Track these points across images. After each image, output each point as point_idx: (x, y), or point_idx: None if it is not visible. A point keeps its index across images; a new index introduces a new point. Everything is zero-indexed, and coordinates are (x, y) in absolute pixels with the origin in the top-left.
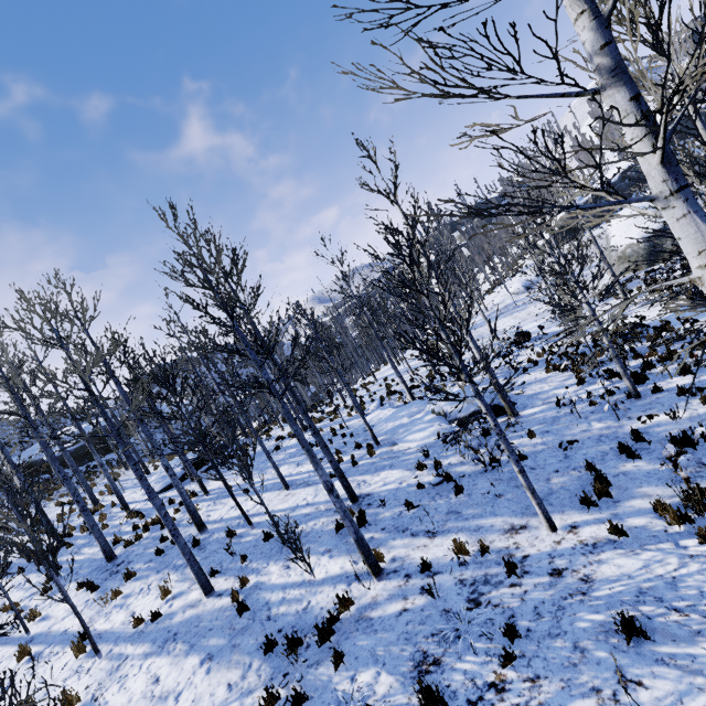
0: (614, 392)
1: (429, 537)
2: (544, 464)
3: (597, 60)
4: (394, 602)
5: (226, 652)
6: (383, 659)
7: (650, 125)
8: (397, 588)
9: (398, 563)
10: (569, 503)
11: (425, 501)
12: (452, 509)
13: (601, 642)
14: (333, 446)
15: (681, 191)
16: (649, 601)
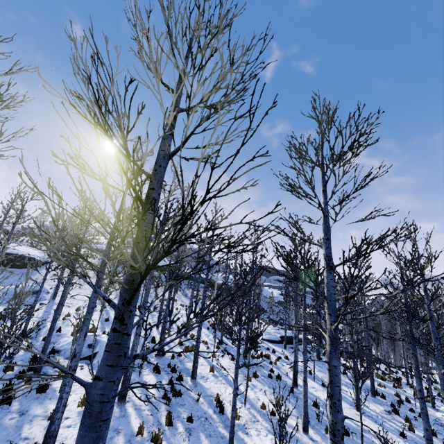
0: None
1: None
2: None
3: None
4: None
5: None
6: None
7: None
8: None
9: None
10: None
11: None
12: None
13: None
14: (399, 410)
15: None
16: None
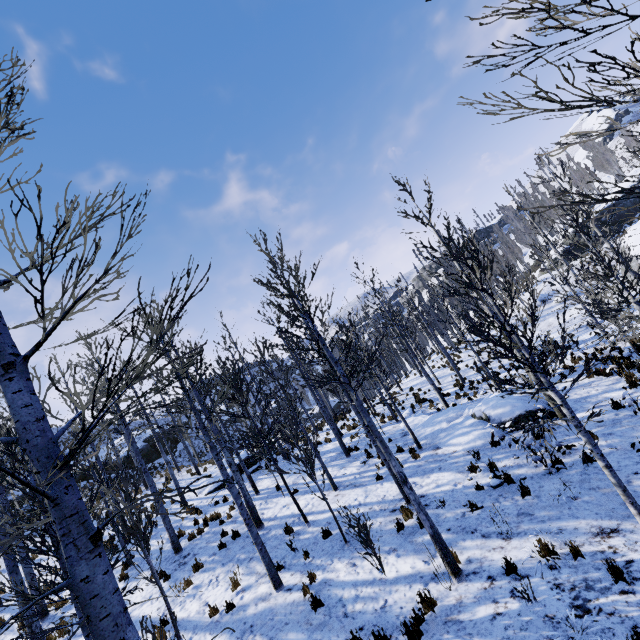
0: None
1: (504, 539)
2: (618, 466)
3: None
4: (482, 605)
5: None
6: None
7: None
8: (482, 590)
9: (476, 564)
10: None
11: (488, 502)
12: (522, 510)
13: None
14: (373, 450)
15: None
16: None
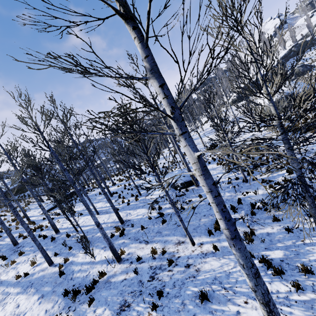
0: (239, 178)
1: (146, 244)
2: (201, 212)
3: (144, 63)
4: (122, 275)
5: (49, 294)
6: (109, 302)
7: (168, 100)
8: (125, 268)
9: (130, 255)
10: (204, 232)
11: (150, 225)
12: (159, 230)
13: (192, 301)
14: (123, 194)
15: (183, 134)
16: (216, 283)
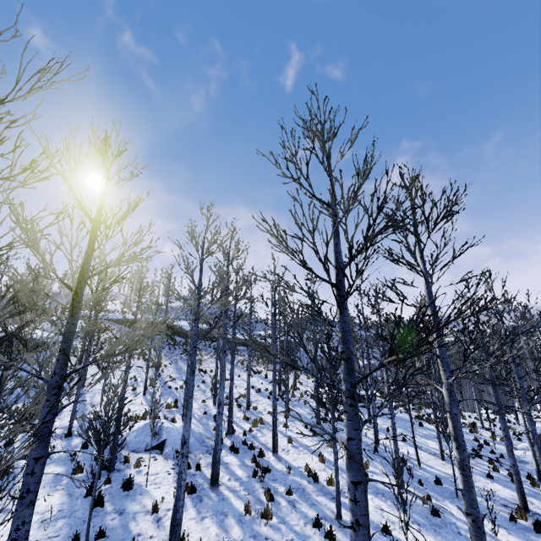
0: None
1: None
2: None
3: None
4: None
5: (430, 529)
6: None
7: None
8: None
9: None
10: None
11: None
12: None
13: None
14: (481, 453)
15: None
16: None
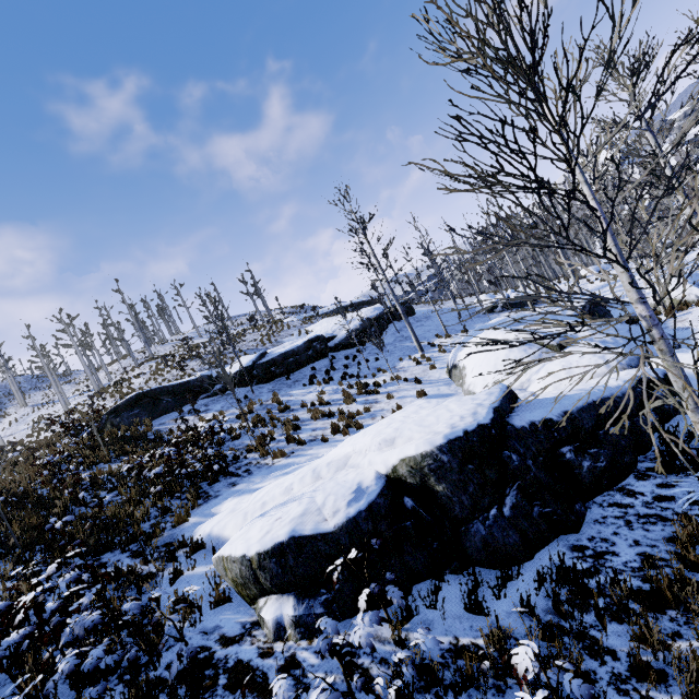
0: None
1: None
2: None
3: None
4: None
5: None
6: None
7: None
8: None
9: None
10: None
11: None
12: None
13: None
14: None
15: None
16: None
